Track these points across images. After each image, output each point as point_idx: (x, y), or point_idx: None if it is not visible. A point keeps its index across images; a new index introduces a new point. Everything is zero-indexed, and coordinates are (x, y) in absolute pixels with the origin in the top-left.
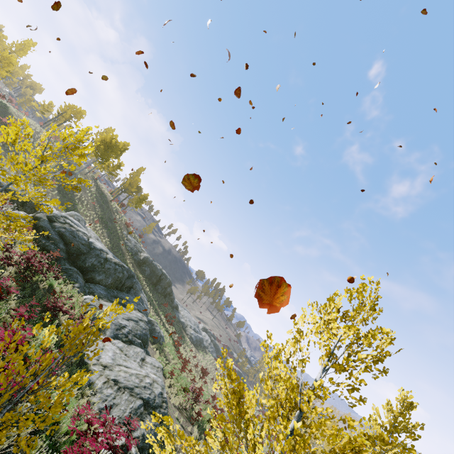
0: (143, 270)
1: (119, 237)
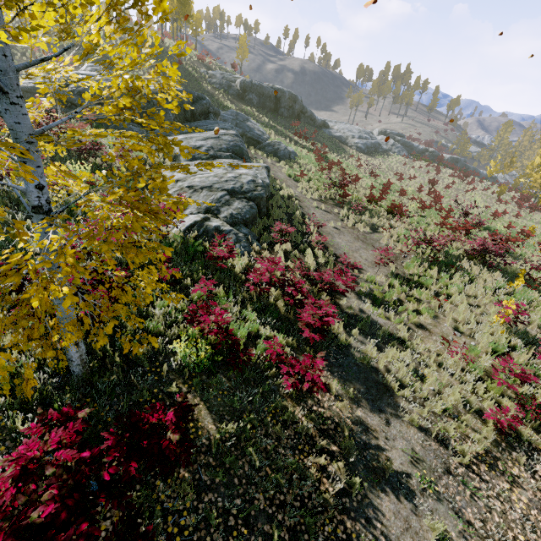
0: (248, 101)
1: (197, 80)
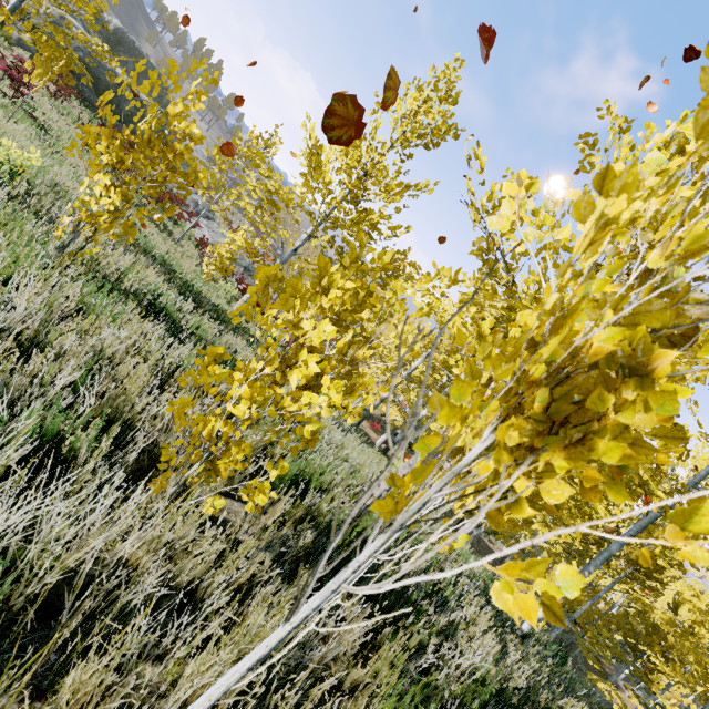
0: (123, 61)
1: None
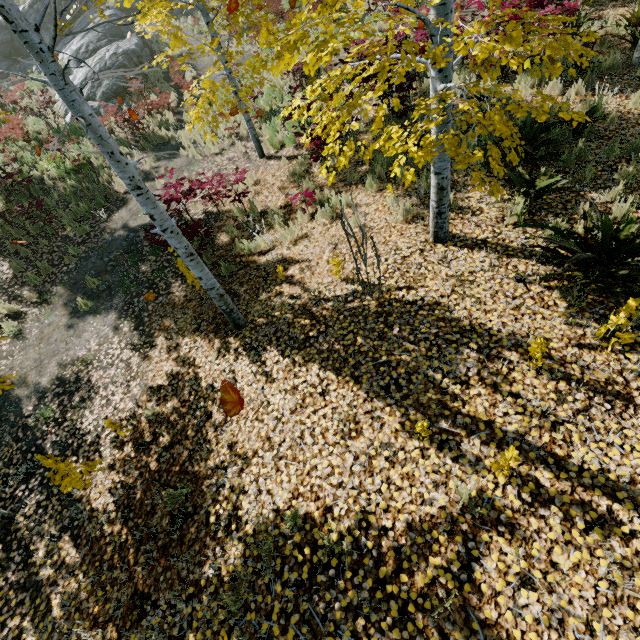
0: None
1: None
